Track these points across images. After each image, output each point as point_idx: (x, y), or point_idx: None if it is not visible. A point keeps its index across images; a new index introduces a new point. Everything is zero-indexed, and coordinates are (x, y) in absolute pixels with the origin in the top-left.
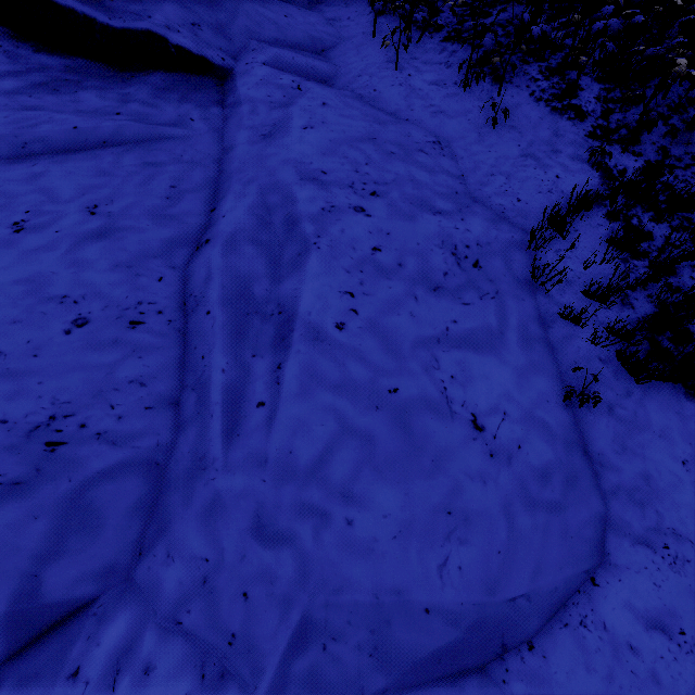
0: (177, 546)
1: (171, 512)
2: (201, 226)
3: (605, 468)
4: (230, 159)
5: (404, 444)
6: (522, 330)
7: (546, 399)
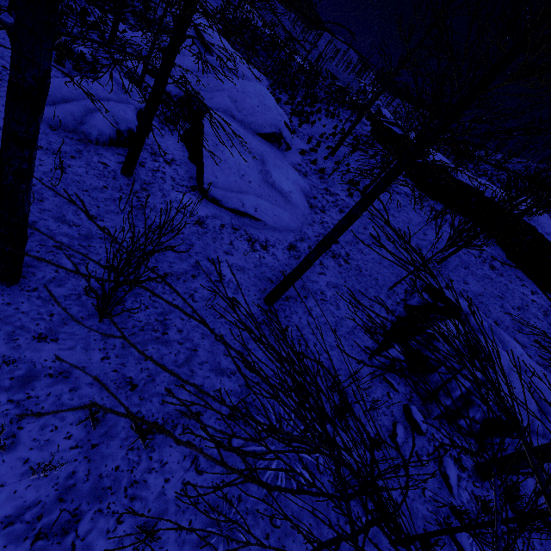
0: None
1: None
2: None
3: None
4: None
5: None
6: None
7: None
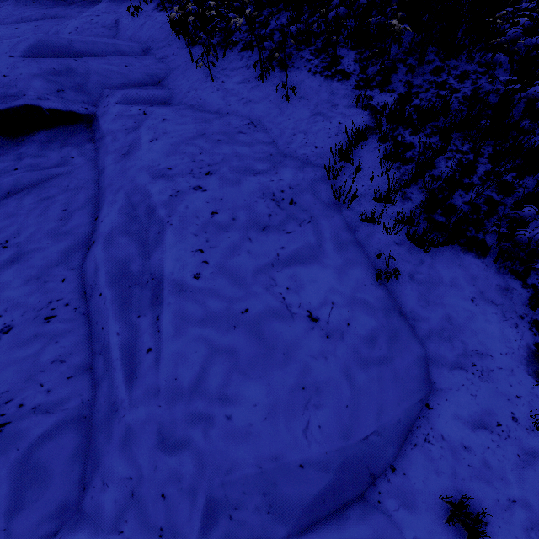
0: (108, 474)
1: (99, 450)
2: (89, 233)
3: (417, 321)
4: (103, 178)
5: (260, 348)
6: (336, 239)
7: (363, 283)
